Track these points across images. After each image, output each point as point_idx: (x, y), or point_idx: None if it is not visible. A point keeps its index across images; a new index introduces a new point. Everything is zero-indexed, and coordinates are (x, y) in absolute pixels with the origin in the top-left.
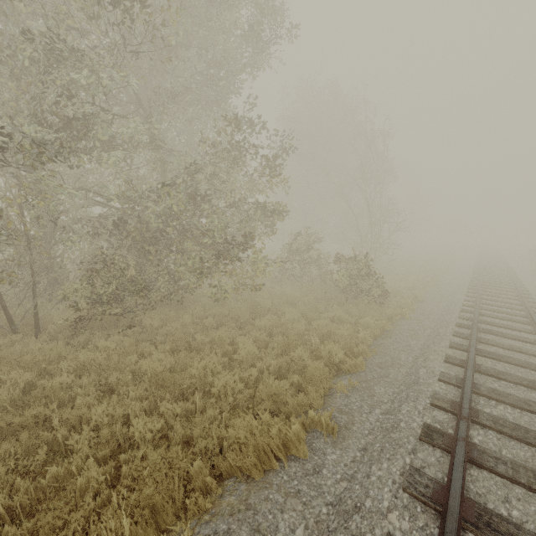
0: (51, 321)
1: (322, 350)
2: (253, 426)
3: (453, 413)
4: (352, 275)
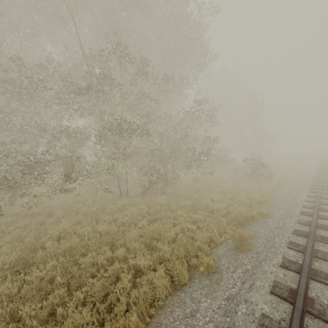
0: (128, 193)
1: (250, 196)
2: (240, 211)
3: (312, 208)
4: (253, 166)
